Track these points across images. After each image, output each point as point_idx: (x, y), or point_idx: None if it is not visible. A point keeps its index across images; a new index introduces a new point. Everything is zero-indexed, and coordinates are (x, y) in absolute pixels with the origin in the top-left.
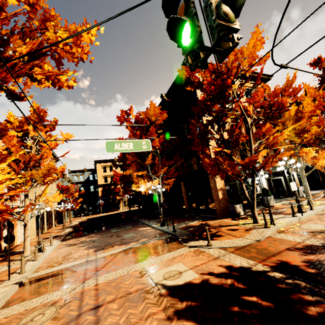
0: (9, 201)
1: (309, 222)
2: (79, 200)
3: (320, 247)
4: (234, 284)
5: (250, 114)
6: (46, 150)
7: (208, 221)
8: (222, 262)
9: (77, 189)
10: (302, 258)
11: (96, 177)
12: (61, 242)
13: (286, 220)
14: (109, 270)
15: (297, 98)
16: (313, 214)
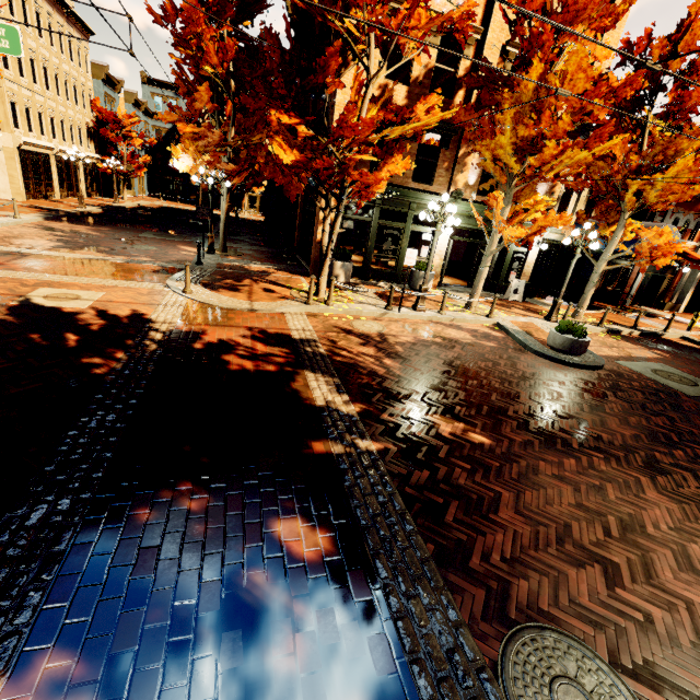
0: None
1: (384, 322)
2: (143, 160)
3: (289, 339)
4: (95, 325)
5: (404, 46)
6: None
7: (283, 272)
8: (147, 309)
9: (163, 133)
10: (232, 337)
11: None
12: (43, 221)
13: (364, 308)
14: (15, 269)
15: (575, 37)
16: (424, 318)
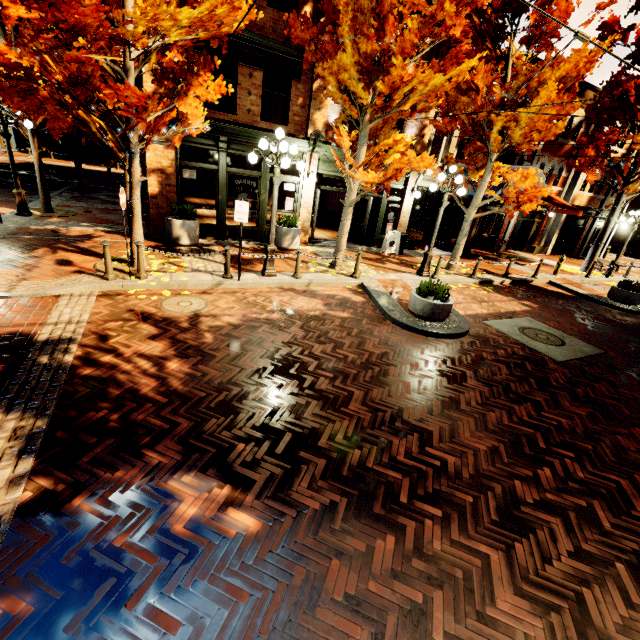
0: None
1: (214, 295)
2: None
3: (23, 343)
4: None
5: None
6: None
7: (115, 235)
8: None
9: None
10: None
11: None
12: None
13: (192, 278)
14: None
15: None
16: (272, 285)
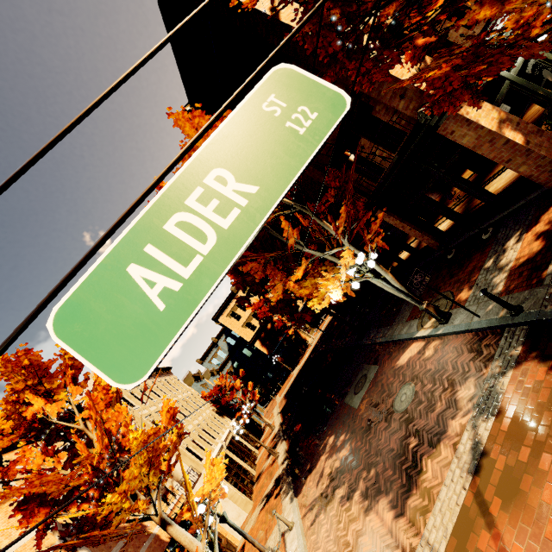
0: (164, 504)
1: None
2: (250, 387)
3: None
4: None
5: None
6: (113, 404)
7: (544, 215)
8: None
9: (232, 371)
10: None
11: (236, 335)
12: (299, 501)
13: None
14: None
15: None
16: None
